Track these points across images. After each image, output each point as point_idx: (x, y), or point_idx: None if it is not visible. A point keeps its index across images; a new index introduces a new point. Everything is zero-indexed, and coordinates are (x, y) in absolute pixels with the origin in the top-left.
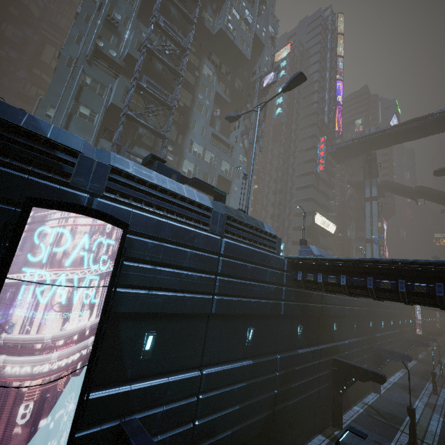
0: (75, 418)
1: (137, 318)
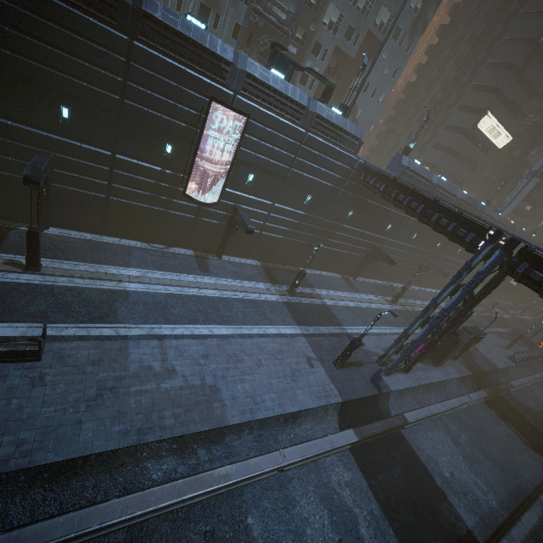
0: (221, 193)
1: (247, 165)
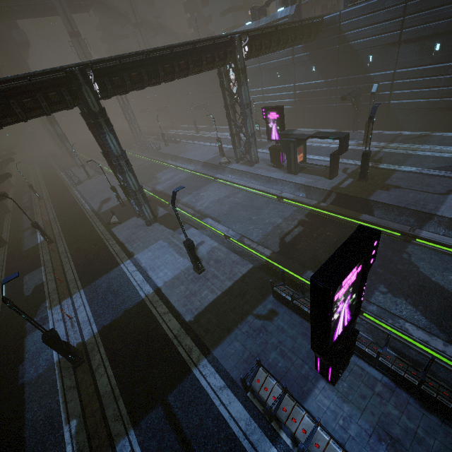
0: None
1: None
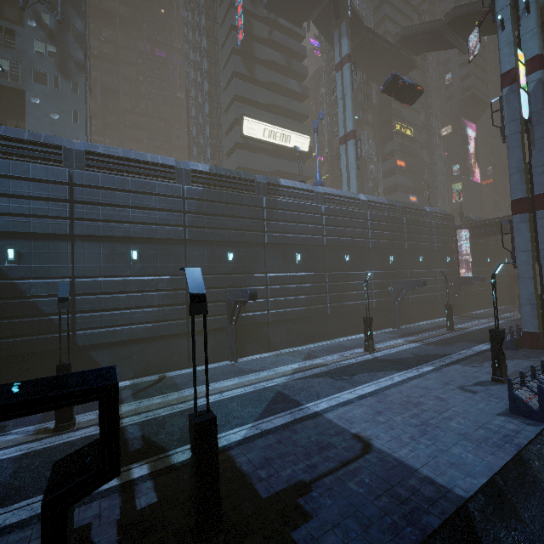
0: None
1: None
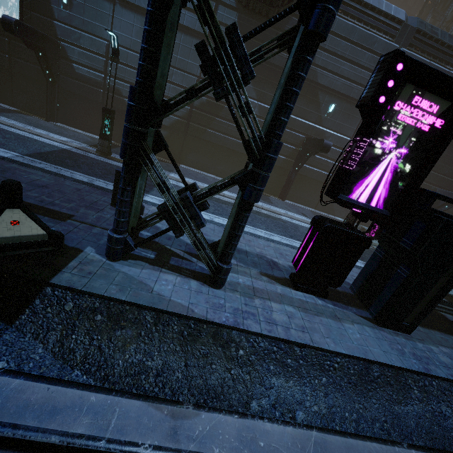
0: (20, 12)
1: None
